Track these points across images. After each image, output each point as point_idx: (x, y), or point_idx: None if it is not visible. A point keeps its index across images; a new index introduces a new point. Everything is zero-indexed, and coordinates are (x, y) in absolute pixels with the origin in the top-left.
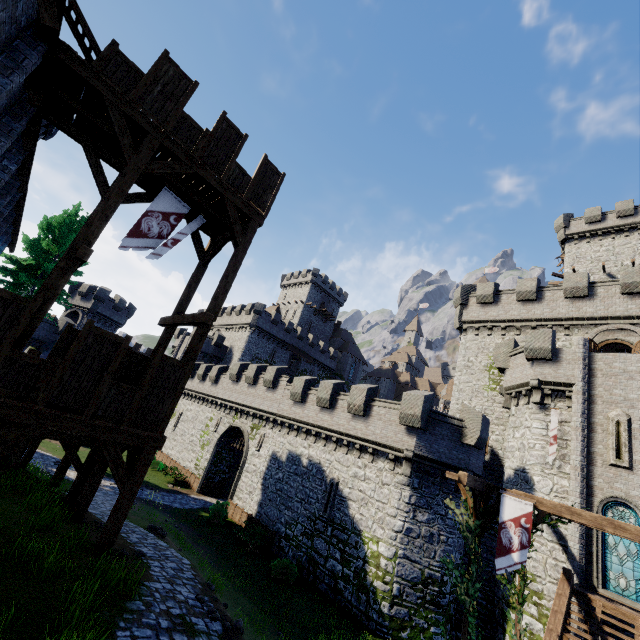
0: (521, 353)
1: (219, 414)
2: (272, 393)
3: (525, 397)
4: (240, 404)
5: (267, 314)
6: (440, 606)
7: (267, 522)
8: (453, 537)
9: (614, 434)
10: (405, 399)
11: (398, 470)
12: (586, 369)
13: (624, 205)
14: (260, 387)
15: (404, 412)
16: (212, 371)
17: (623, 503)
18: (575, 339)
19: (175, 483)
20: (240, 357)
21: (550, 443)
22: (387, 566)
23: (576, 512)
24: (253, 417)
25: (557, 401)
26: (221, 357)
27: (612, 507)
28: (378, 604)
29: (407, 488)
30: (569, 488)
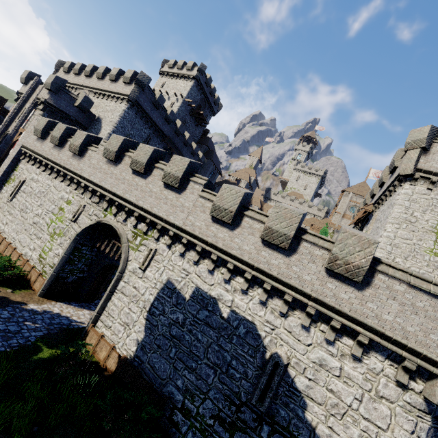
0: None
1: (81, 199)
2: (176, 195)
3: None
4: (118, 196)
5: (150, 91)
6: None
7: (152, 377)
8: None
9: None
10: None
11: (414, 385)
12: None
13: None
14: (155, 181)
15: None
16: (75, 137)
17: None
18: None
19: (4, 279)
20: (111, 132)
21: None
22: None
23: None
24: (138, 219)
25: None
26: (85, 125)
27: None
28: None
29: (427, 418)
30: None
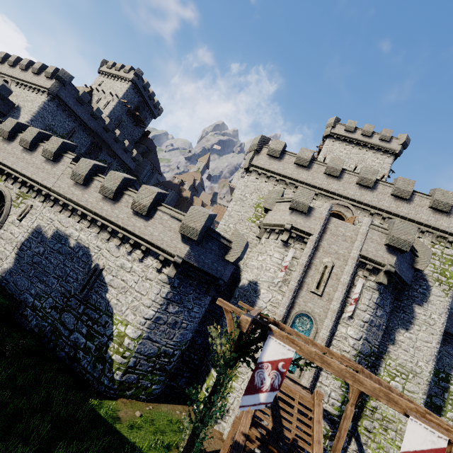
0: (286, 202)
1: None
2: (51, 166)
3: (276, 234)
4: (7, 166)
5: (73, 88)
6: (165, 371)
7: (14, 290)
8: (192, 324)
9: (321, 273)
10: (191, 212)
11: (164, 270)
12: (323, 227)
13: (369, 128)
14: (38, 156)
15: (186, 223)
16: None
17: (307, 315)
18: (326, 204)
19: None
20: (29, 120)
21: (281, 270)
22: (129, 345)
23: (327, 361)
24: (22, 185)
25: (296, 243)
26: (3, 112)
27: (300, 317)
28: (112, 373)
29: (167, 286)
30: (281, 302)
